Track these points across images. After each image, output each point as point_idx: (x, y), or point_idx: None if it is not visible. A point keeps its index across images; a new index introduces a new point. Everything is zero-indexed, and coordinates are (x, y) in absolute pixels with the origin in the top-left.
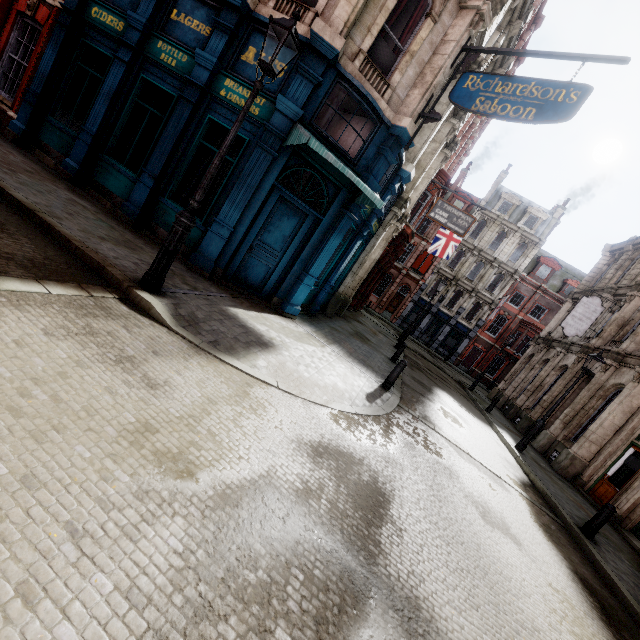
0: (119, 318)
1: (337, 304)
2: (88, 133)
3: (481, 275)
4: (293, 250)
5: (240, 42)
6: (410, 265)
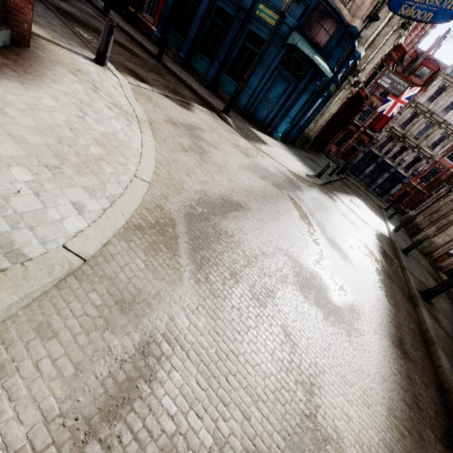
0: (220, 121)
1: (302, 140)
2: (190, 38)
3: (427, 134)
4: (282, 102)
5: None
6: (368, 124)
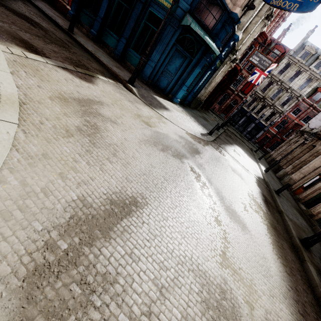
0: (125, 91)
1: (196, 102)
2: (100, 17)
3: (279, 96)
4: (179, 74)
5: None
6: (240, 89)
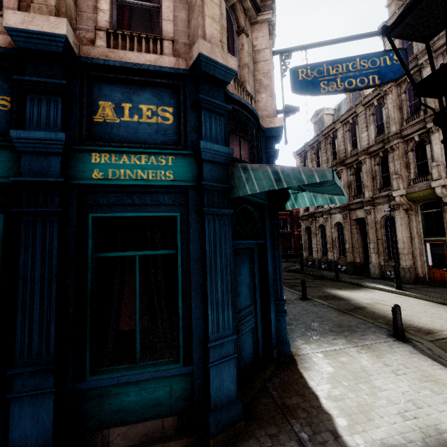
0: None
1: None
2: None
3: None
4: (258, 290)
5: (79, 100)
6: None
